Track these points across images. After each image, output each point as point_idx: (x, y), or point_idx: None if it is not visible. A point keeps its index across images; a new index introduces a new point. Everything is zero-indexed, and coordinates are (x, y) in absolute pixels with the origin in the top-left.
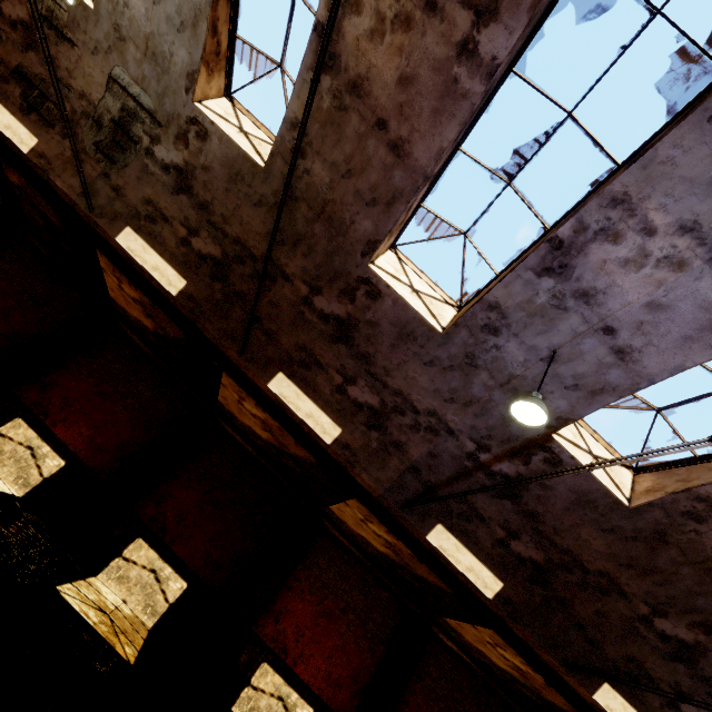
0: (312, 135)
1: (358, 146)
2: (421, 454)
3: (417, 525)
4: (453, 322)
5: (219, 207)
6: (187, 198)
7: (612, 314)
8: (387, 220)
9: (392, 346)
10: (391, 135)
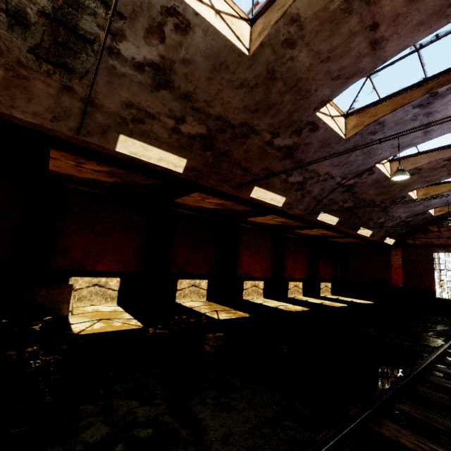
0: (307, 29)
1: (346, 40)
2: (317, 191)
3: (314, 217)
4: (352, 132)
5: (202, 94)
6: (168, 92)
7: (435, 119)
8: (342, 88)
9: (315, 152)
10: (376, 34)
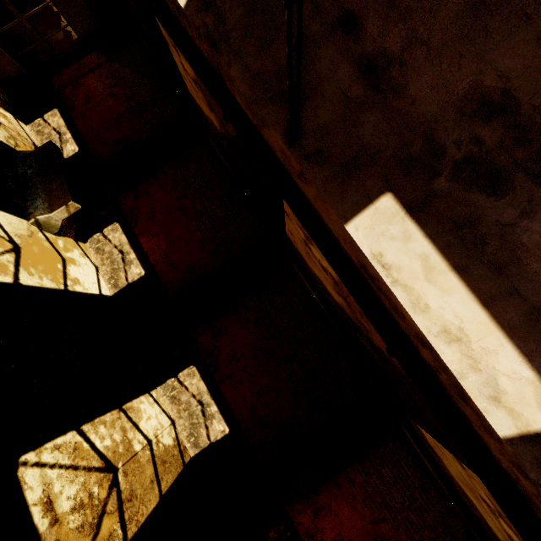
0: None
1: None
2: None
3: None
4: None
5: None
6: None
7: None
8: None
9: None
10: None
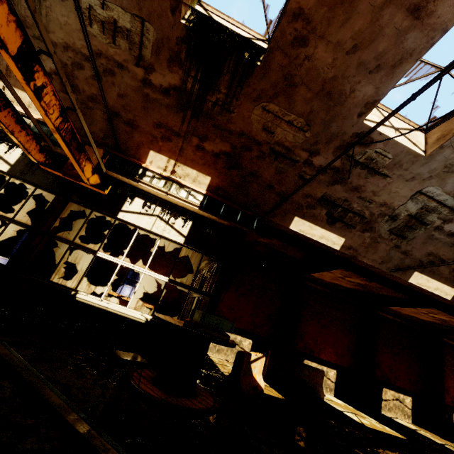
0: None
1: None
2: None
3: None
4: None
5: None
6: None
7: None
8: None
9: None
10: None
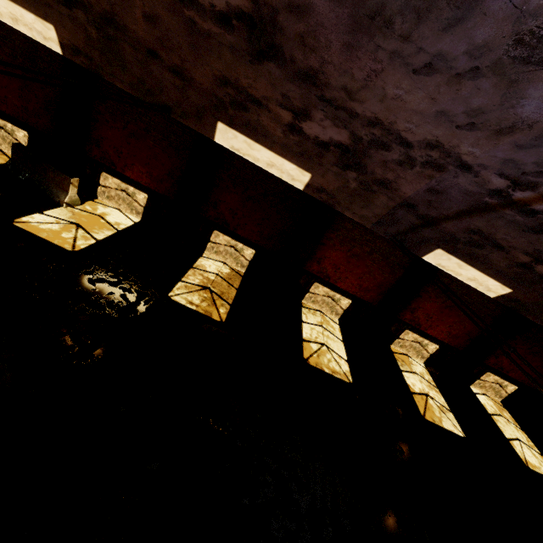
0: None
1: None
2: (416, 191)
3: (412, 250)
4: None
5: None
6: None
7: None
8: None
9: (346, 48)
10: None
